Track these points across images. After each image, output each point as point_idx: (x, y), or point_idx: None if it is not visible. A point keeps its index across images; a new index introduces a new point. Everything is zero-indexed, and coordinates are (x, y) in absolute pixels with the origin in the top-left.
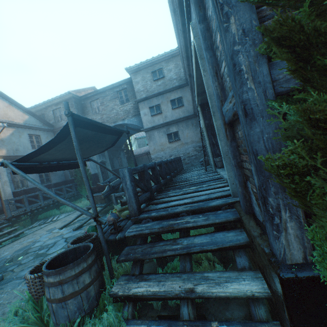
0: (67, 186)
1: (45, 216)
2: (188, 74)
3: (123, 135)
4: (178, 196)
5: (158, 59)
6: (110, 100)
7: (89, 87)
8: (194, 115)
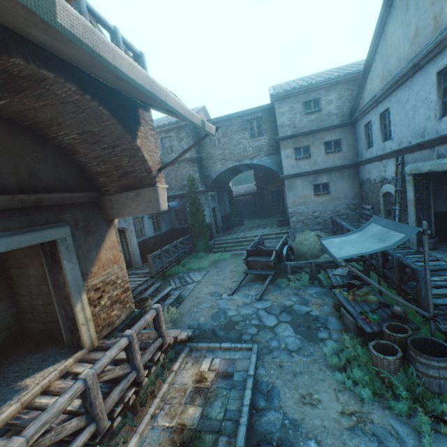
0: (186, 238)
1: (169, 272)
2: (418, 144)
3: (234, 173)
4: (438, 291)
5: (316, 86)
6: (236, 131)
7: (201, 108)
8: (354, 164)
